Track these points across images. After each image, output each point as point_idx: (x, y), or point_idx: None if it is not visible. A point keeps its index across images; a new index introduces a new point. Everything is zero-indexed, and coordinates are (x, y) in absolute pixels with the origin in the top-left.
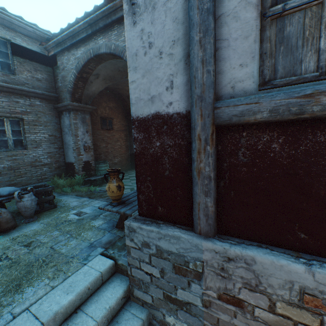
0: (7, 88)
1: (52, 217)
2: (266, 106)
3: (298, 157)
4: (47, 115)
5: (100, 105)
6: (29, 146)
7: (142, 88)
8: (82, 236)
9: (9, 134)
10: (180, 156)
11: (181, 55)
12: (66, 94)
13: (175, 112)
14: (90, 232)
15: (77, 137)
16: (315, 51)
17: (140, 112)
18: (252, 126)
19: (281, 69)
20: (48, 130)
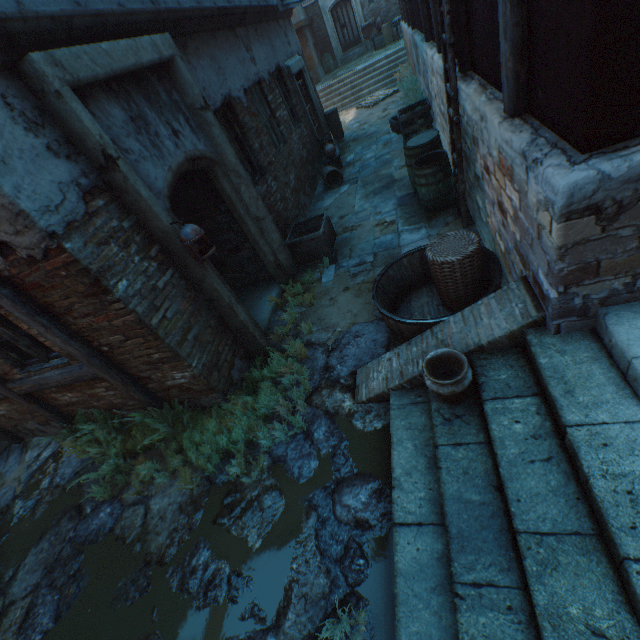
0: None
1: None
2: None
3: None
4: None
5: None
6: None
7: None
8: None
9: None
10: None
11: None
12: None
13: None
14: None
15: None
16: None
17: None
18: None
19: None
20: None
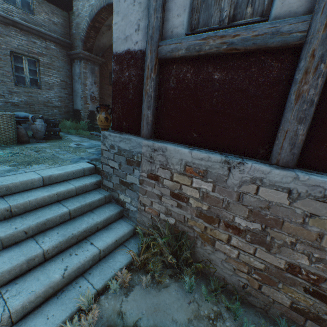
0: (26, 27)
1: (57, 143)
2: (184, 46)
3: (199, 83)
4: (60, 61)
5: (110, 60)
6: (43, 87)
7: (121, 30)
8: (77, 154)
9: (27, 72)
10: (139, 83)
11: (146, 4)
12: (79, 43)
13: (139, 50)
14: (83, 153)
15: (85, 86)
16: (219, 10)
17: (118, 49)
18: (179, 61)
19: (202, 21)
20: (60, 75)
